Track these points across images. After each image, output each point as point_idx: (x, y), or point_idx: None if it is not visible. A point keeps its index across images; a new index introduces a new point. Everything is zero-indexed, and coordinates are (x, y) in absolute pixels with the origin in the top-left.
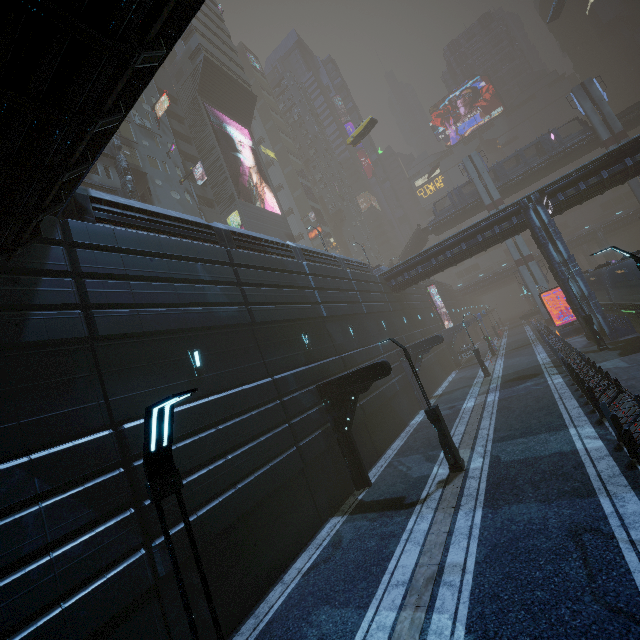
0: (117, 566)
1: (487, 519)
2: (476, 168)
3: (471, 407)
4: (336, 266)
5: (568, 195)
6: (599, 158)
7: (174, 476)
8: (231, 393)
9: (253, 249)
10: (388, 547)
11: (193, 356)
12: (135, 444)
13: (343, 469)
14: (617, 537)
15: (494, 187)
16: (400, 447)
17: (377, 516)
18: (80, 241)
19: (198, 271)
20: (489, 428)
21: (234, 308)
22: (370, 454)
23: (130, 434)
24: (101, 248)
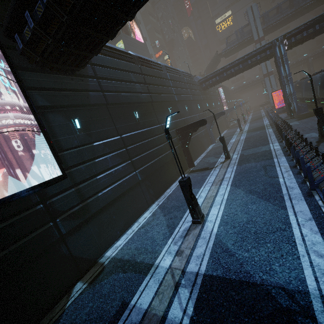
0: (129, 175)
1: (238, 168)
2: (253, 15)
3: (233, 142)
4: (179, 75)
5: (297, 39)
6: (317, 17)
7: (170, 135)
8: (149, 129)
9: (147, 66)
10: (205, 177)
11: (136, 114)
12: (126, 142)
13: (184, 161)
14: (276, 166)
15: (261, 28)
16: (204, 156)
17: (199, 172)
18: (94, 62)
19: (131, 77)
20: (240, 147)
21: (145, 95)
22: (193, 158)
23: (125, 138)
24: (100, 66)
